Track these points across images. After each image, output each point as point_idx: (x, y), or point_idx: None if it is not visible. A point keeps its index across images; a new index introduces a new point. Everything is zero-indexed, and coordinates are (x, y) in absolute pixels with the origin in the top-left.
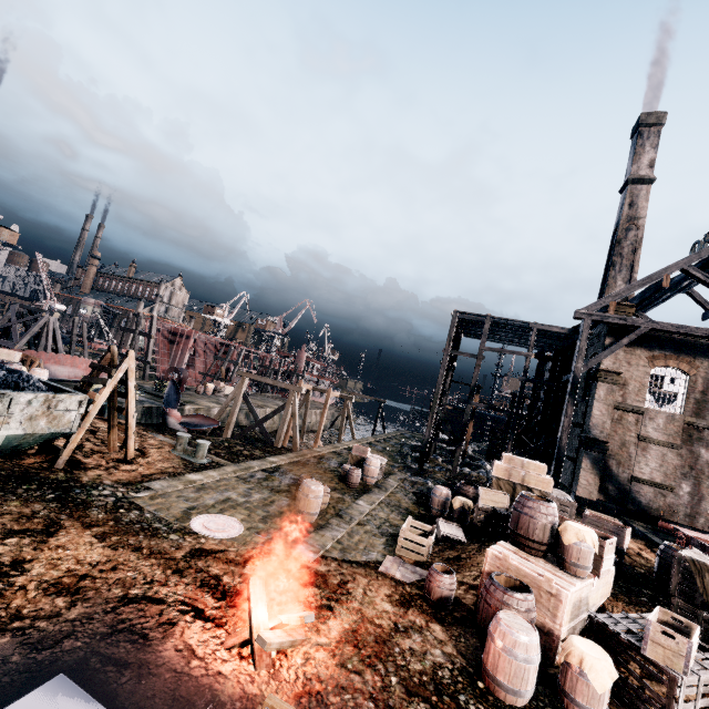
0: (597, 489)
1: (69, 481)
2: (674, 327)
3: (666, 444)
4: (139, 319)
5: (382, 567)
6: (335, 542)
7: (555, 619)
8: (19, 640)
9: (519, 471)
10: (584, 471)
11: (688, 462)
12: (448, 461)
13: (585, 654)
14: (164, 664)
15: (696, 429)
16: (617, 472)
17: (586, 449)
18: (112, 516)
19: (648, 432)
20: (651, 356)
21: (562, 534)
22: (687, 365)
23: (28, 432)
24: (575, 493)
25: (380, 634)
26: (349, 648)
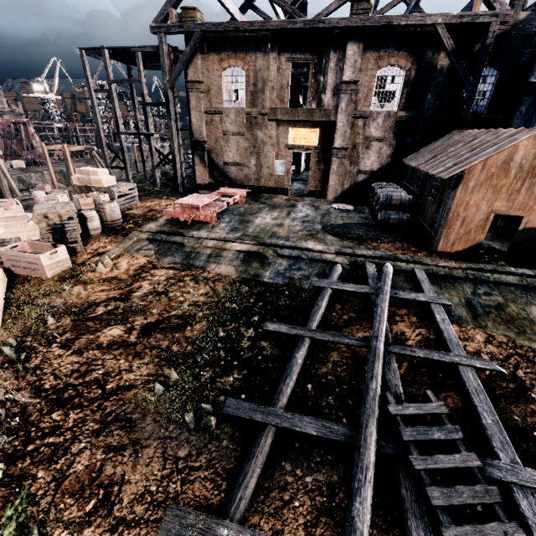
0: (206, 176)
1: None
2: (214, 26)
3: (237, 134)
4: None
5: None
6: None
7: None
8: None
9: (84, 178)
10: (197, 166)
11: (252, 143)
12: None
13: None
14: None
15: (254, 117)
16: (217, 161)
17: (194, 150)
18: None
19: (227, 127)
20: (220, 59)
21: None
22: (241, 61)
23: None
24: (197, 182)
25: None
26: None
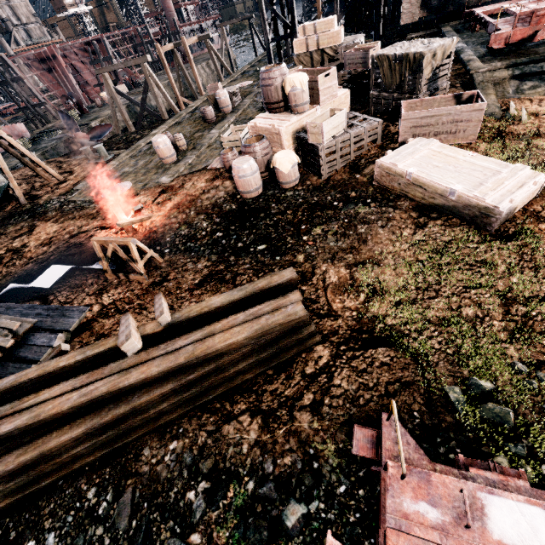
0: (419, 6)
1: (33, 207)
2: None
3: None
4: None
5: (210, 166)
6: (187, 166)
7: (282, 147)
8: (35, 264)
9: (312, 38)
10: None
11: None
12: None
13: (277, 159)
14: (90, 248)
15: None
16: None
17: None
18: (60, 212)
19: None
20: None
21: (284, 88)
22: None
23: None
24: (400, 24)
25: (193, 198)
26: (174, 211)
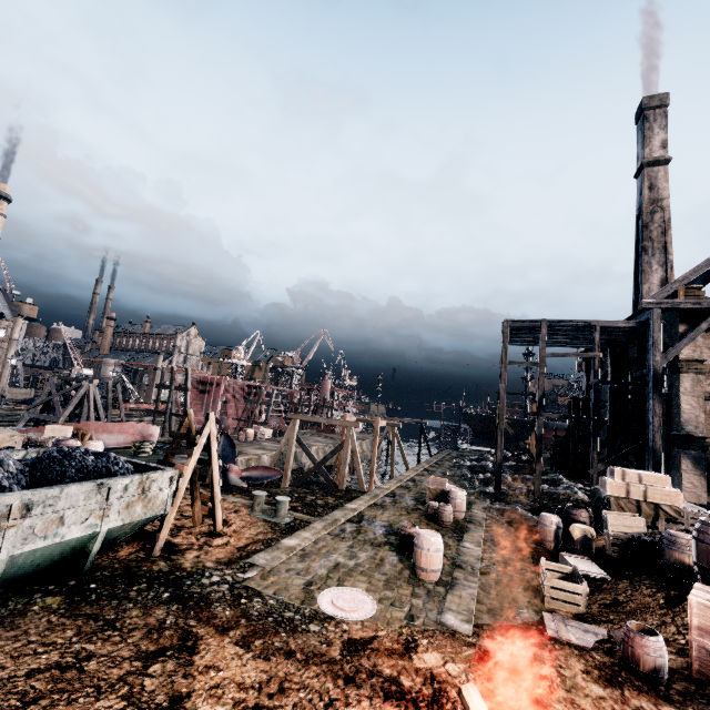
0: (706, 491)
1: (173, 571)
2: None
3: None
4: (173, 374)
5: (549, 630)
6: (475, 602)
7: None
8: None
9: (637, 486)
10: (686, 473)
11: None
12: (518, 479)
13: None
14: None
15: None
16: None
17: (683, 448)
18: (238, 611)
19: None
20: None
21: None
22: None
23: (126, 522)
24: None
25: None
26: None
